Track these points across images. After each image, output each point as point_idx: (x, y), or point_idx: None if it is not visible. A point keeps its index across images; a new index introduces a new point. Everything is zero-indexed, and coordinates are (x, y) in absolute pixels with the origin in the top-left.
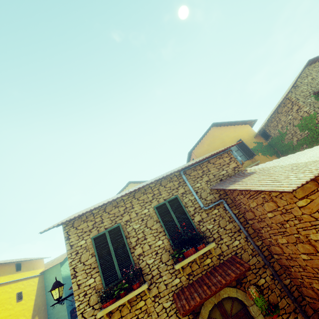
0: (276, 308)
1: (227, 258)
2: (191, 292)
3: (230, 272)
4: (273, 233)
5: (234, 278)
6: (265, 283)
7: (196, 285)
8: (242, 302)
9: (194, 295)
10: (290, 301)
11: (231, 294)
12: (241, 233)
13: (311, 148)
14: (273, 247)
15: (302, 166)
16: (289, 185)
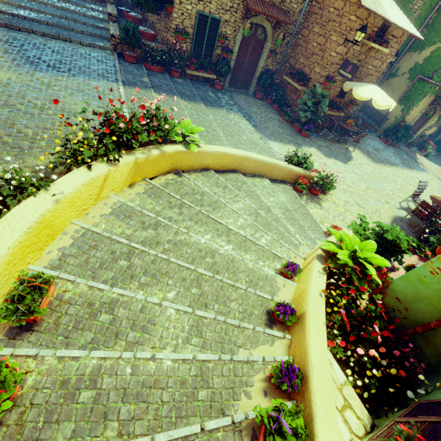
0: (276, 54)
1: (283, 9)
2: (256, 3)
3: (282, 16)
4: (317, 22)
5: (281, 21)
6: (282, 42)
7: (260, 2)
8: (266, 38)
9: (259, 6)
10: (281, 59)
11: (267, 28)
12: (303, 4)
13: (392, 1)
14: (306, 30)
15: (377, 2)
16: (365, 2)
